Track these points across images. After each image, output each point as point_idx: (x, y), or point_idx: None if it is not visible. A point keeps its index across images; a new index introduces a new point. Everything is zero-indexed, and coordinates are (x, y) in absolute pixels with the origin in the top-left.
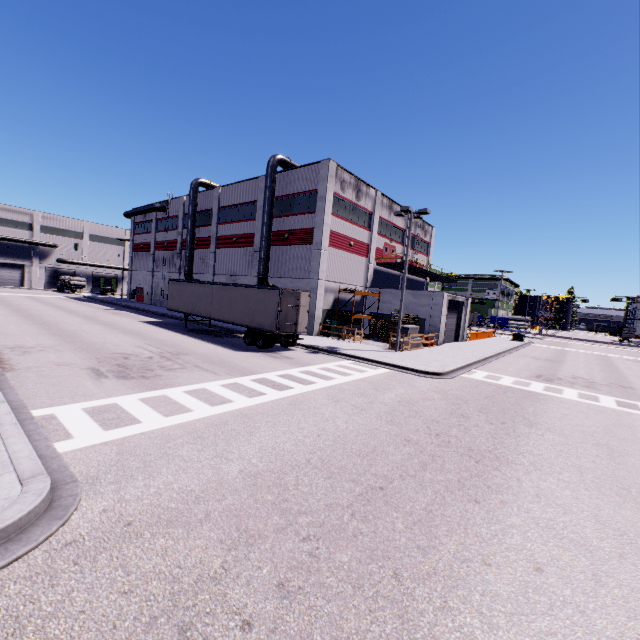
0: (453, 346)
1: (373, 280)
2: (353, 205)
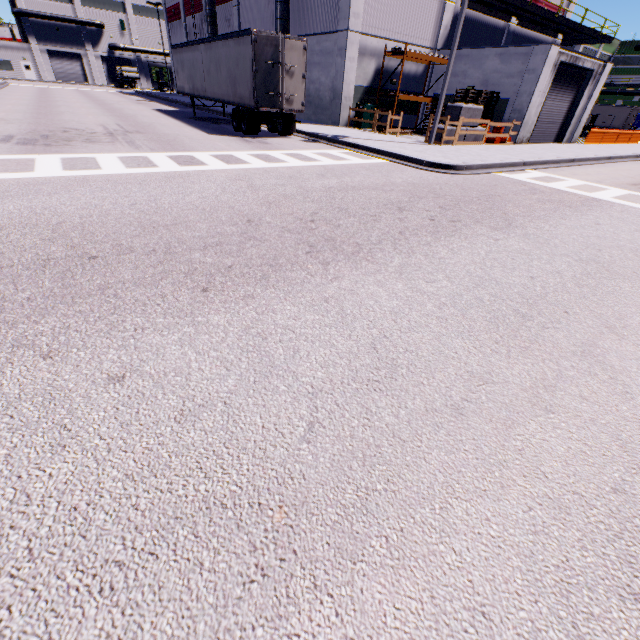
0: (541, 146)
1: (450, 36)
2: None
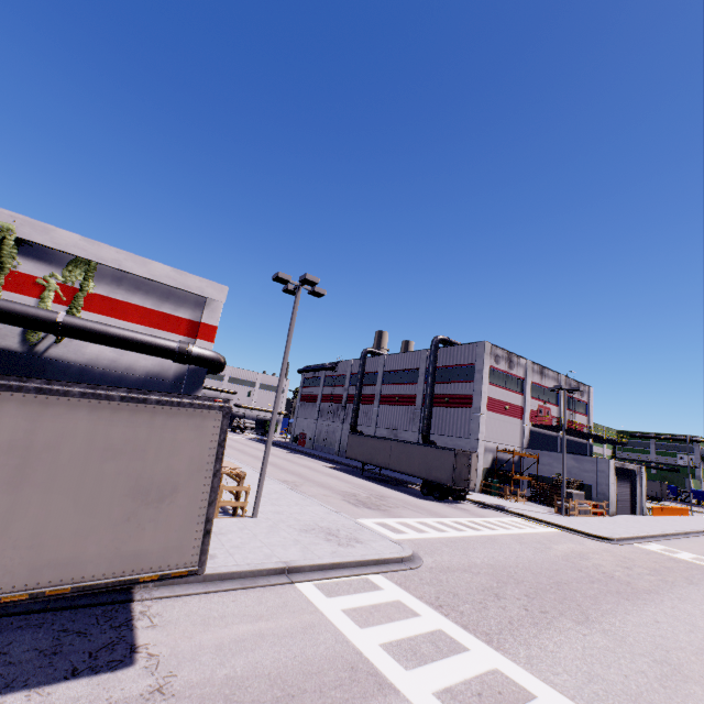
0: (628, 518)
1: (529, 441)
2: (506, 374)
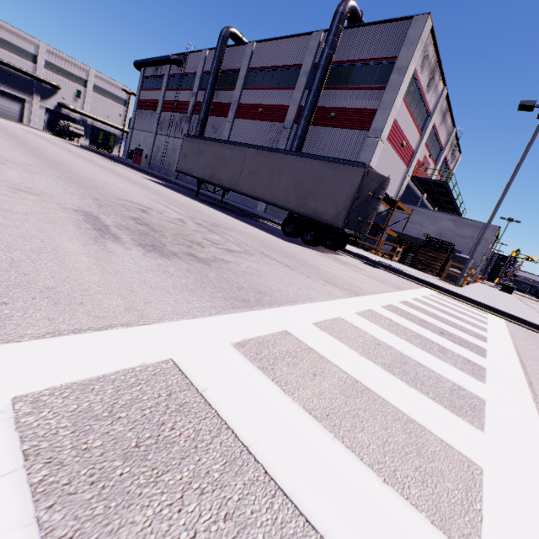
0: (480, 288)
1: (401, 195)
2: (421, 95)
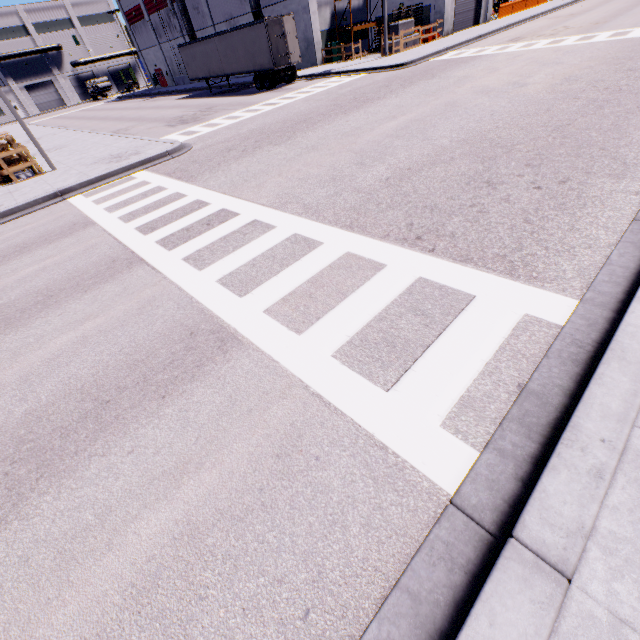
0: (462, 33)
1: None
2: None
